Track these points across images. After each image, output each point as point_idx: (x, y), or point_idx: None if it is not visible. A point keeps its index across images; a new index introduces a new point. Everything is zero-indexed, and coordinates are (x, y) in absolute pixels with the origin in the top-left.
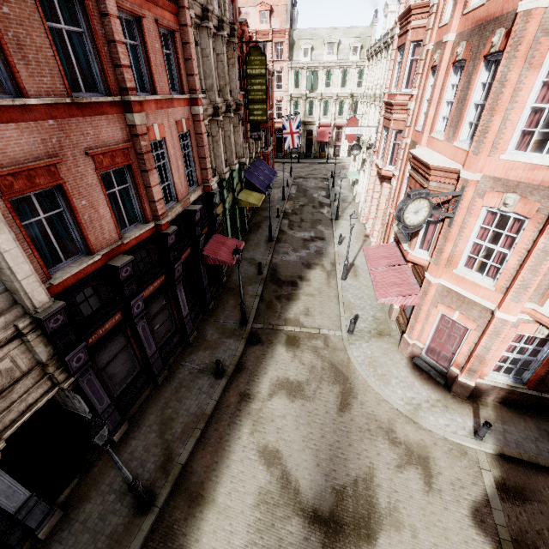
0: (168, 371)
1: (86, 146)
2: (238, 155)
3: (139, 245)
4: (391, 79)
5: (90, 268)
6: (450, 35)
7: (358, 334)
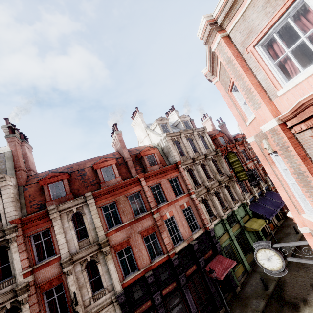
0: None
1: (138, 230)
2: (240, 199)
3: (159, 265)
4: None
5: (138, 276)
6: None
7: None
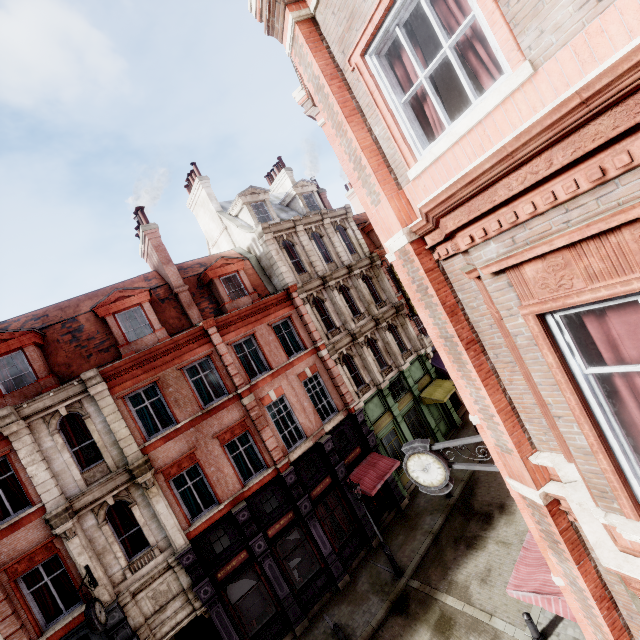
0: (310, 621)
1: (213, 432)
2: (416, 349)
3: (260, 489)
4: None
5: (219, 514)
6: None
7: None
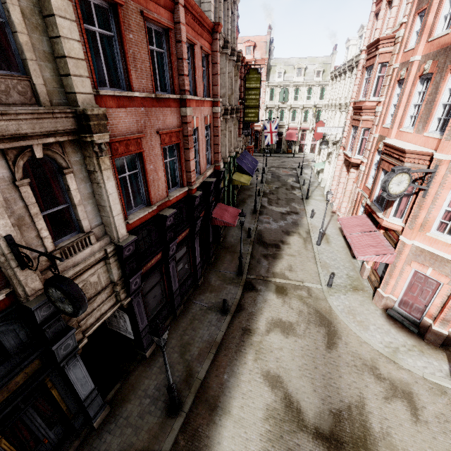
0: (183, 307)
1: (157, 127)
2: (234, 146)
3: (177, 203)
4: (359, 91)
5: (148, 215)
6: (417, 56)
7: (336, 288)
